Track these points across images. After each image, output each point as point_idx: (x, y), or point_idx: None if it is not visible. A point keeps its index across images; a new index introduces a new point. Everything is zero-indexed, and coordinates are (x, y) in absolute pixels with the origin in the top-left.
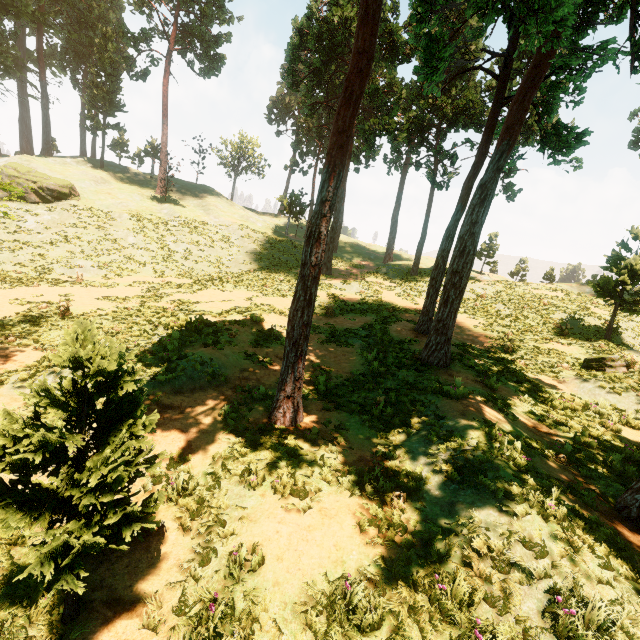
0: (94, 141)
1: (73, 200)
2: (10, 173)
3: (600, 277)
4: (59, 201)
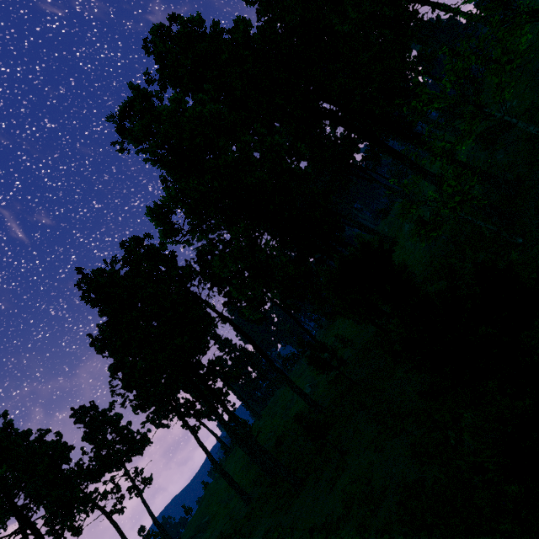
0: None
1: None
2: None
3: None
4: None
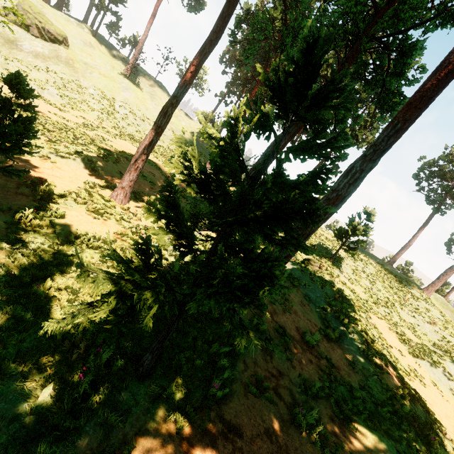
0: (97, 16)
1: (63, 47)
2: (25, 7)
3: (343, 228)
4: (53, 43)
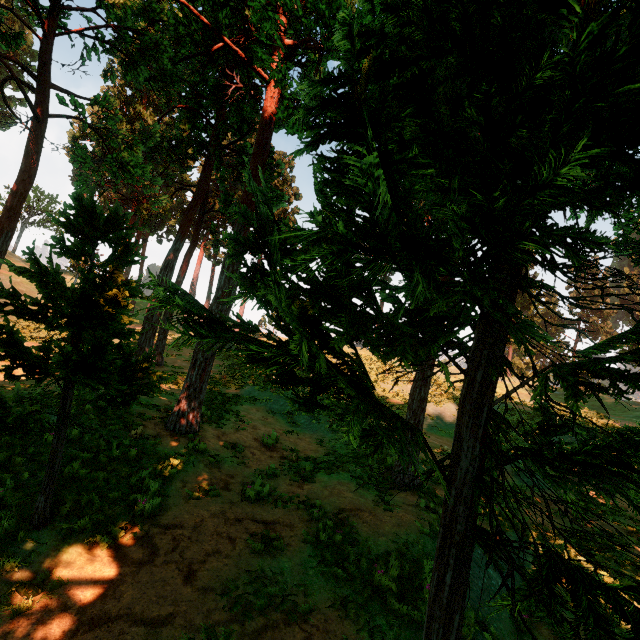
0: None
1: None
2: None
3: None
4: None
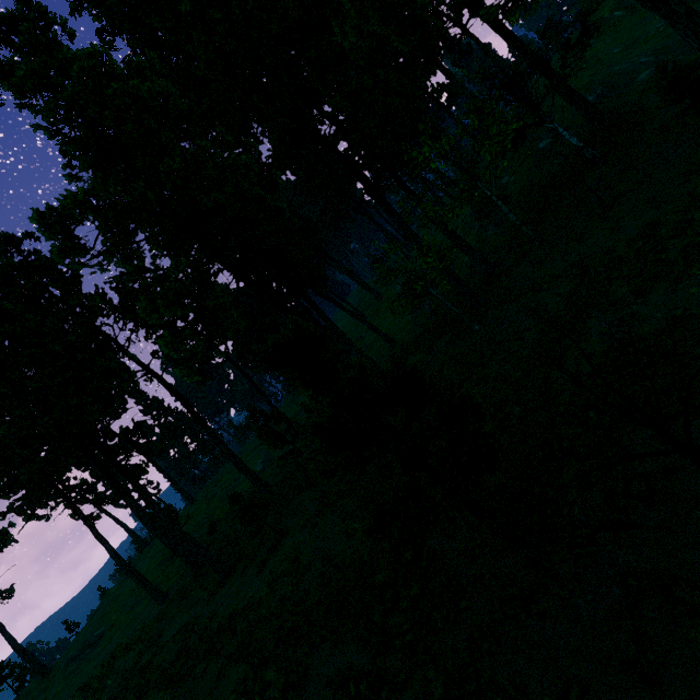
0: None
1: None
2: None
3: None
4: None
